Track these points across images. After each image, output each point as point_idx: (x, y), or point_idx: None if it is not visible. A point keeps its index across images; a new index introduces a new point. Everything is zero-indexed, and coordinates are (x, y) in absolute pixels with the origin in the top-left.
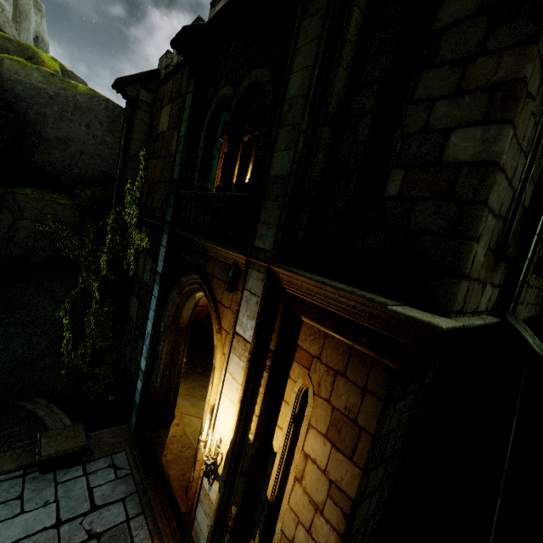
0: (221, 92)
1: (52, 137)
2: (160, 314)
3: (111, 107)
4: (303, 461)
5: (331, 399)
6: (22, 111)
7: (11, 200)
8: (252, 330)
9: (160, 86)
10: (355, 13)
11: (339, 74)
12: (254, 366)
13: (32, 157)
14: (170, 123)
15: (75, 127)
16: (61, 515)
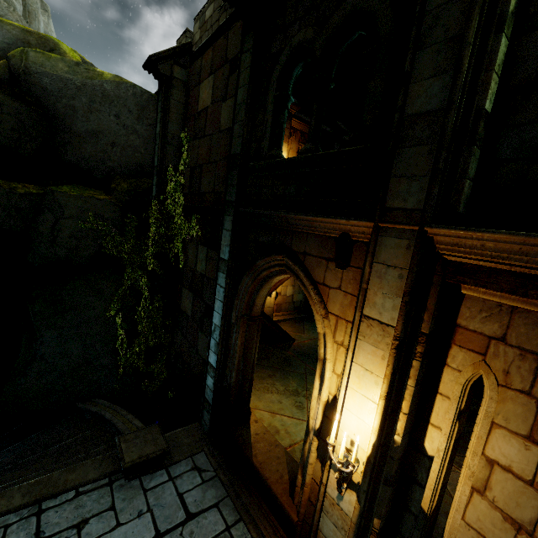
0: (294, 39)
1: (82, 130)
2: (229, 304)
3: (139, 93)
4: (485, 468)
5: (534, 390)
6: (51, 106)
7: (51, 199)
8: (395, 311)
9: (194, 60)
10: None
11: None
12: (401, 355)
13: (65, 154)
14: (214, 96)
15: (105, 118)
16: (158, 526)
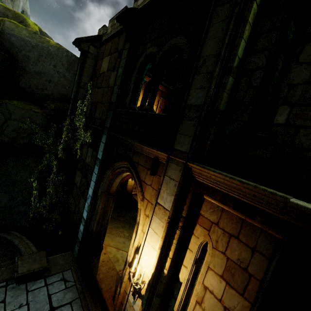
0: (148, 50)
1: (32, 70)
2: (98, 184)
3: (70, 55)
4: (203, 291)
5: (226, 252)
6: (14, 53)
7: (4, 107)
8: (170, 202)
9: (102, 44)
10: (254, 4)
11: (241, 42)
12: (171, 226)
13: (19, 82)
14: (108, 67)
15: (47, 66)
16: None
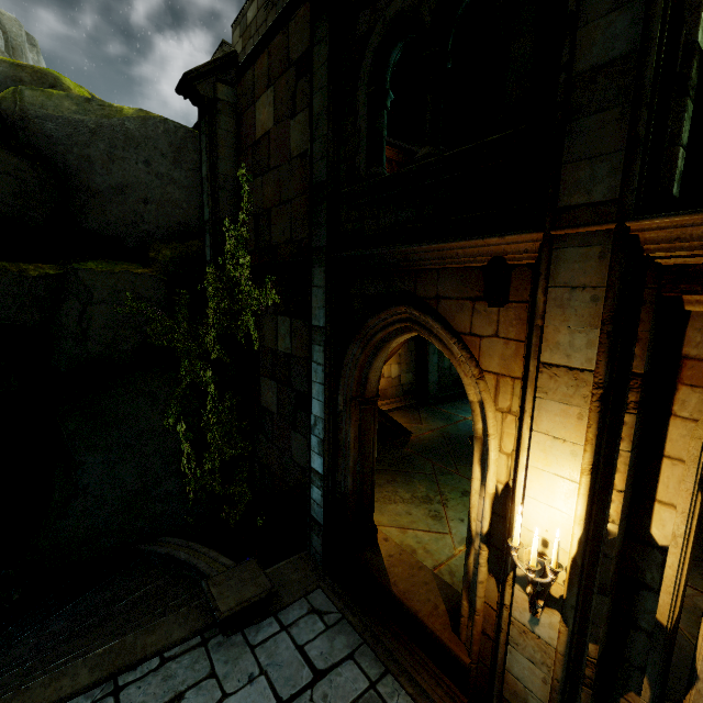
0: (388, 11)
1: (103, 187)
2: (333, 386)
3: (172, 129)
4: None
5: None
6: (60, 159)
7: (74, 281)
8: (591, 348)
9: (243, 73)
10: None
11: None
12: (607, 409)
13: (84, 221)
14: (277, 114)
15: (131, 167)
16: (279, 692)
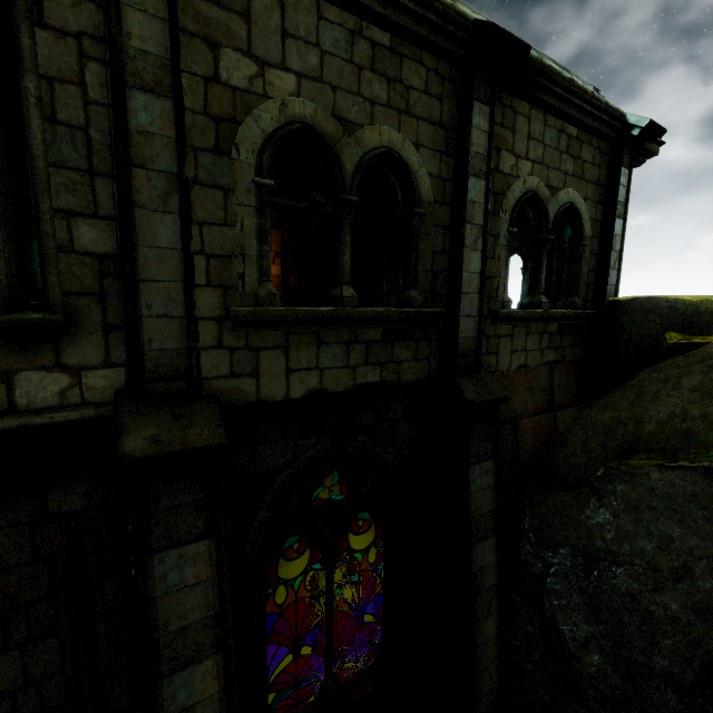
0: None
1: None
2: None
3: None
4: None
5: None
6: None
7: None
8: None
9: None
10: None
11: None
12: None
13: None
14: None
15: None
16: None
